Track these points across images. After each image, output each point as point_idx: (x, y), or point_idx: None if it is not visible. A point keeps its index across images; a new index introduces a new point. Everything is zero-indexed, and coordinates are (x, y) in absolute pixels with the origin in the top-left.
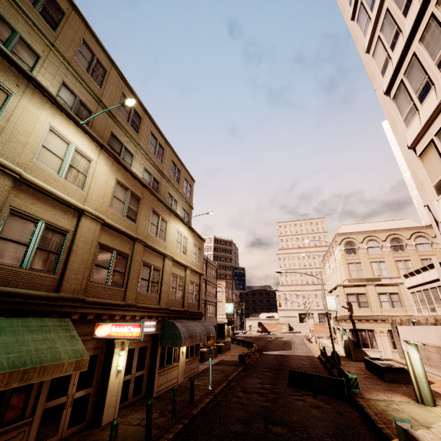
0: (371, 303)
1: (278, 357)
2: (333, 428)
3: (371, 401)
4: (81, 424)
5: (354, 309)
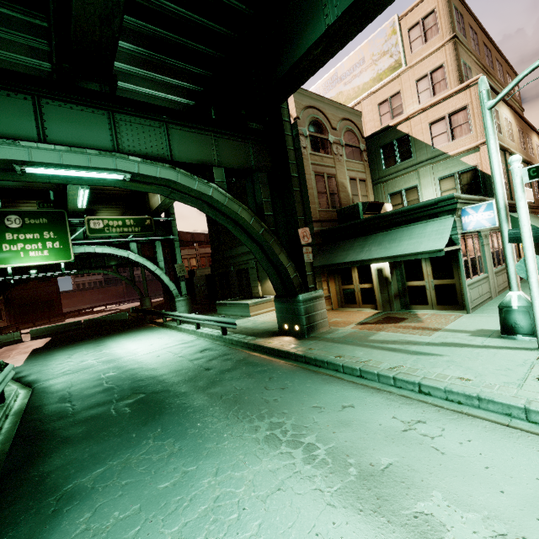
0: None
1: None
2: None
3: None
4: None
5: None
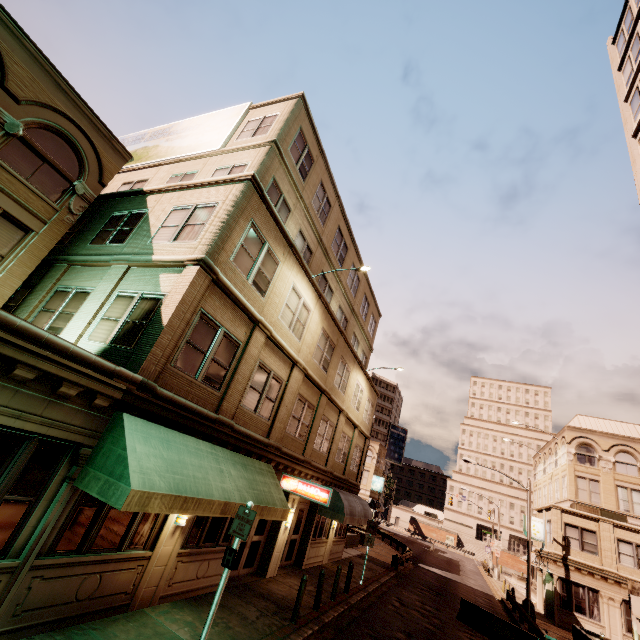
0: (603, 550)
1: (441, 578)
2: None
3: None
4: (251, 568)
5: (572, 550)
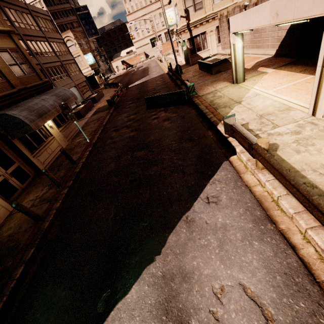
0: (205, 2)
1: (140, 86)
2: (179, 133)
3: (203, 97)
4: None
5: (191, 16)
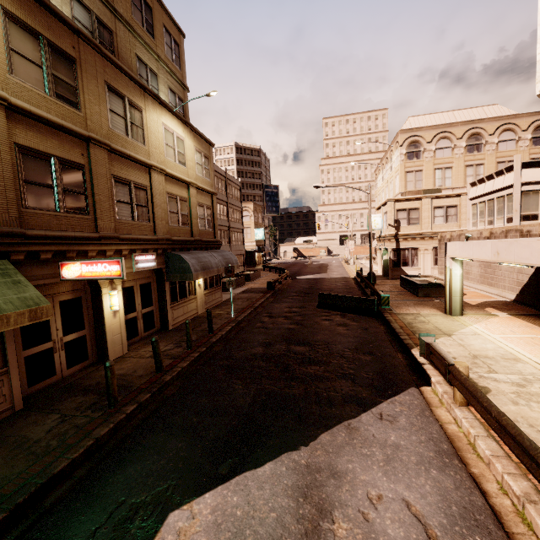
0: (423, 219)
1: (312, 281)
2: (356, 343)
3: (399, 316)
4: (85, 362)
5: (402, 227)
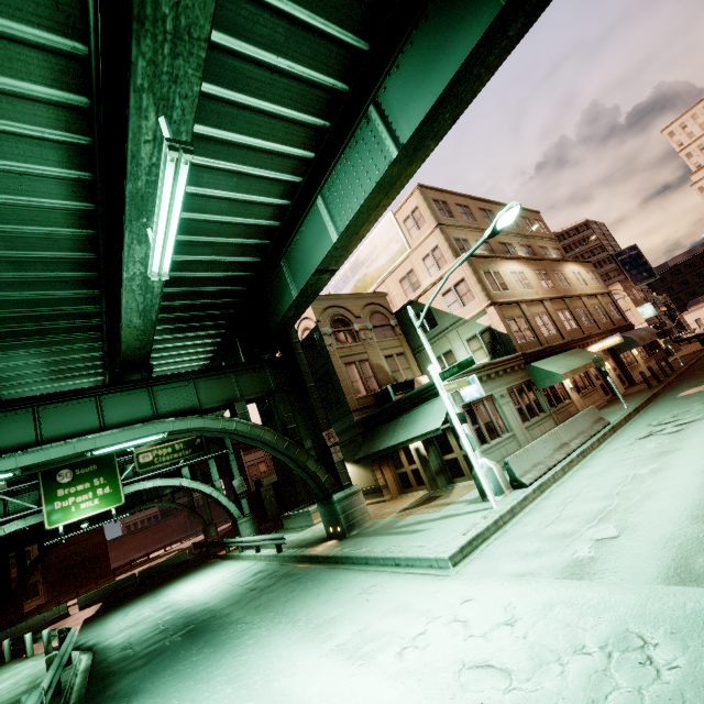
0: None
1: None
2: None
3: None
4: (609, 395)
5: None
